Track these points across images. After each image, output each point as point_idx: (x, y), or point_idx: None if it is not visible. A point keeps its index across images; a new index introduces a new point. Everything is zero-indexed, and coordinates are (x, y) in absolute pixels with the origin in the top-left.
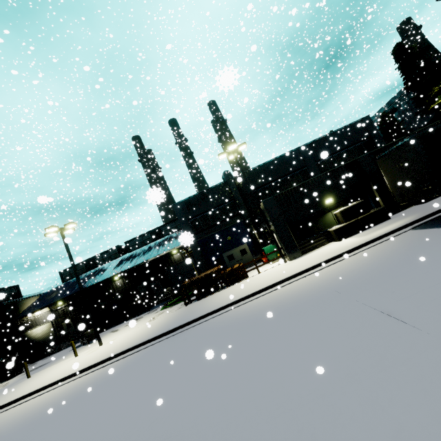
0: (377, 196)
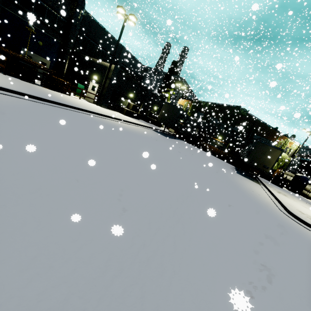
0: (140, 108)
